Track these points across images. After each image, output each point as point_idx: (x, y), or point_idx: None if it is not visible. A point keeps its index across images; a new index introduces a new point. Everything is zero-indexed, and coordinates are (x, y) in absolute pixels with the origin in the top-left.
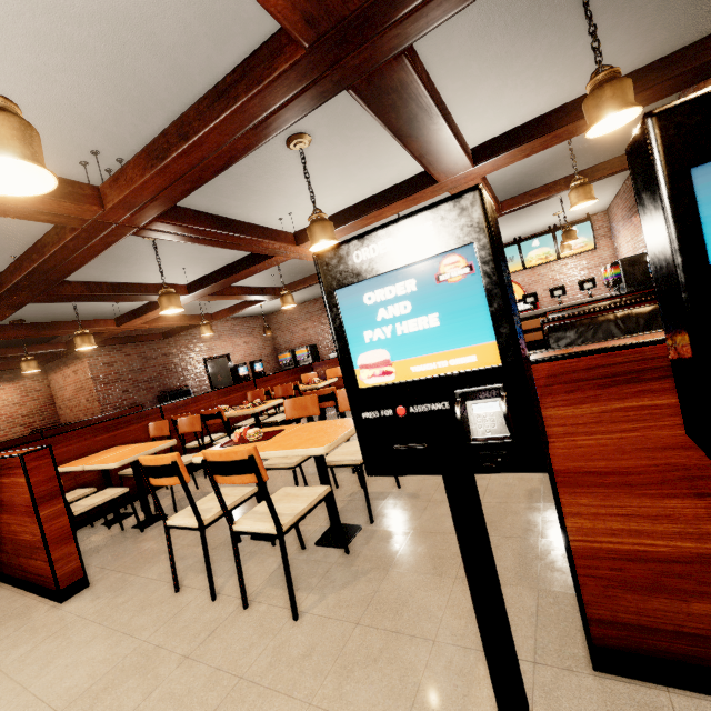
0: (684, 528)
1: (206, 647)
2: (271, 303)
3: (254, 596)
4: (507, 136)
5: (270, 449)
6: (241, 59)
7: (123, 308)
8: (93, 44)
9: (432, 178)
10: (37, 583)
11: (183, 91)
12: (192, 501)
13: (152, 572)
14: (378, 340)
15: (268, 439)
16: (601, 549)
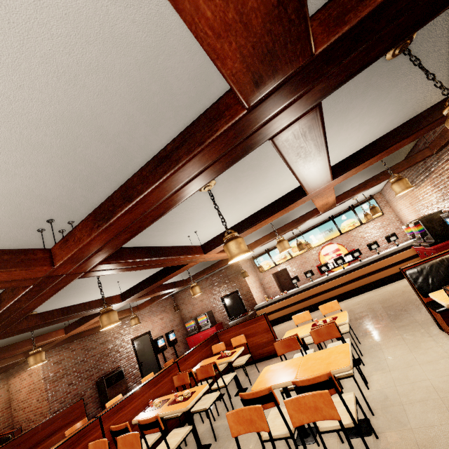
0: None
1: None
2: None
3: None
4: (351, 157)
5: None
6: (170, 136)
7: None
8: (49, 141)
9: (302, 192)
10: None
11: (124, 165)
12: None
13: None
14: None
15: None
16: None
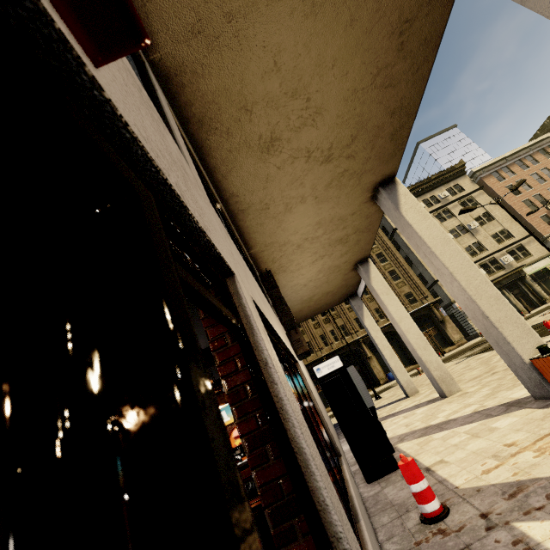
0: None
1: None
2: None
3: None
4: None
5: None
6: None
7: None
8: None
9: None
10: None
11: None
12: None
13: None
14: None
15: None
16: None
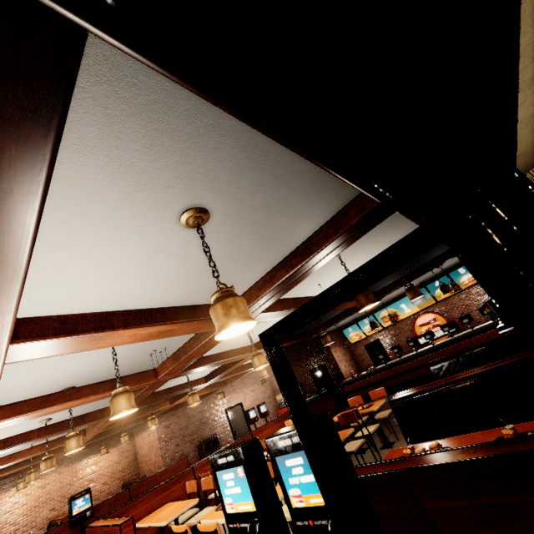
0: None
1: None
2: None
3: None
4: None
5: None
6: None
7: None
8: None
9: None
10: None
11: None
12: None
13: None
14: (228, 494)
15: None
16: None
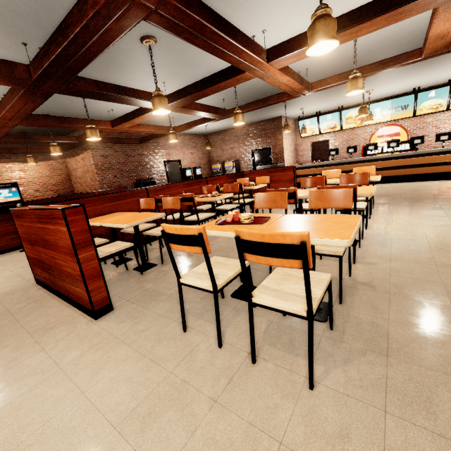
0: None
1: (229, 394)
2: (212, 126)
3: (257, 351)
4: None
5: None
6: None
7: (115, 114)
8: None
9: None
10: (77, 302)
11: None
12: (211, 269)
13: (159, 309)
14: None
15: (262, 223)
16: None
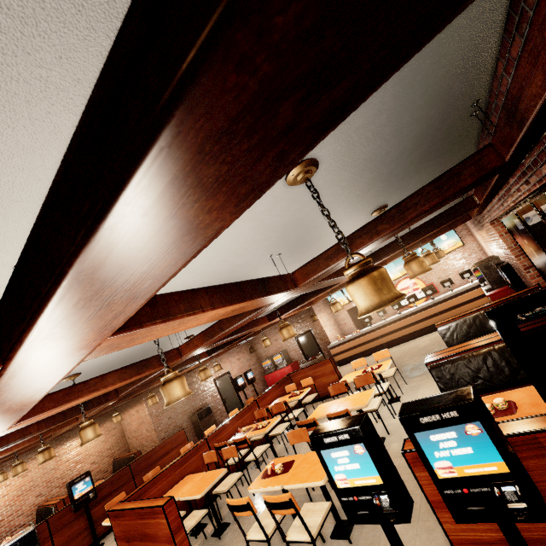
0: (489, 526)
1: None
2: None
3: None
4: (373, 255)
5: (293, 482)
6: None
7: None
8: None
9: None
10: None
11: None
12: (260, 524)
13: None
14: (340, 470)
15: (288, 471)
16: (462, 539)
